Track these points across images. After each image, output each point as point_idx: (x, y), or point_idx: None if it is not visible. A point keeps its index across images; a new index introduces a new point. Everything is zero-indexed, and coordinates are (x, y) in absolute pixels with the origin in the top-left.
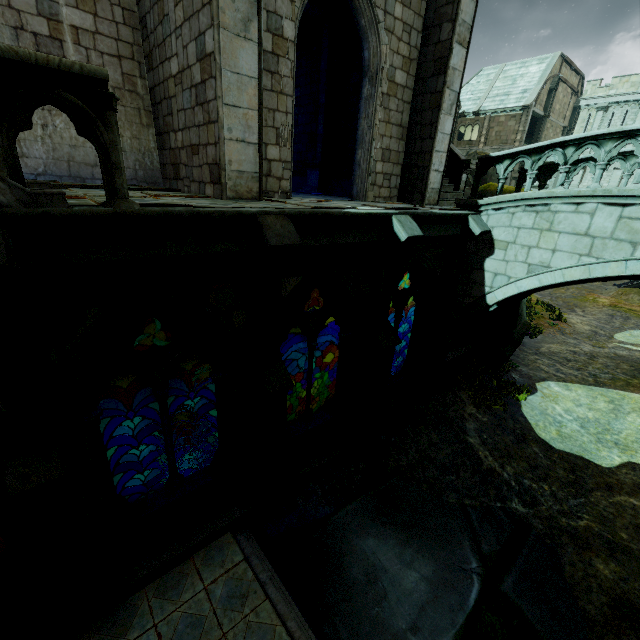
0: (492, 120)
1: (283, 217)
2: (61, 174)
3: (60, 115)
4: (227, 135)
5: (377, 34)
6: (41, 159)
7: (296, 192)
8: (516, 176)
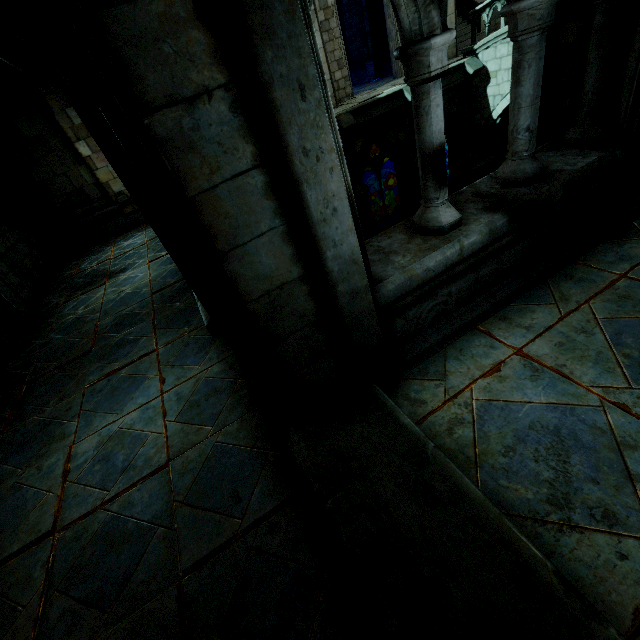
0: None
1: (347, 114)
2: None
3: None
4: None
5: None
6: None
7: (361, 84)
8: None
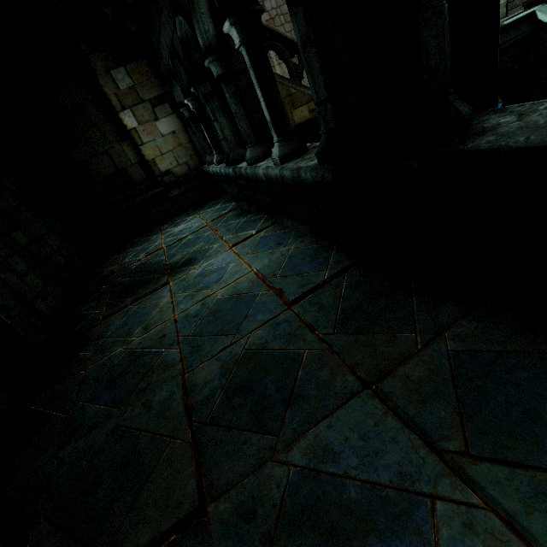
0: None
1: None
2: None
3: None
4: None
5: None
6: None
7: None
8: None
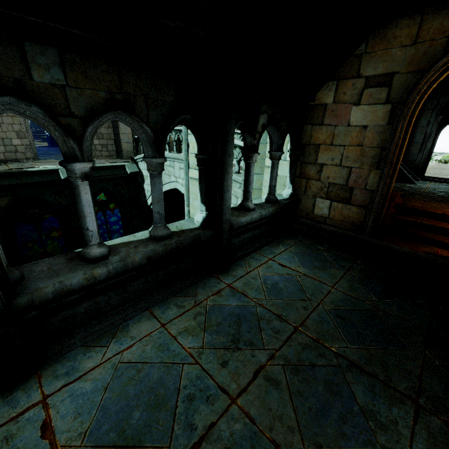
0: None
1: None
2: None
3: None
4: None
5: None
6: None
7: None
8: None
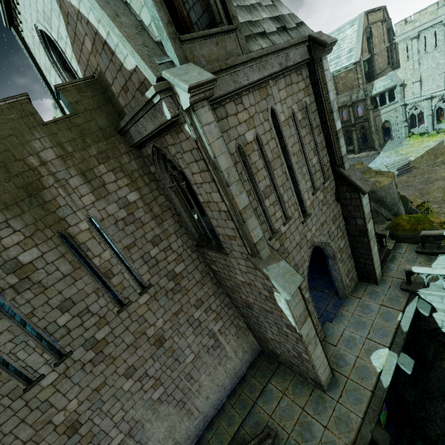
0: (335, 78)
1: (377, 426)
2: (235, 381)
3: (227, 362)
4: (320, 375)
5: (329, 246)
6: (229, 383)
7: None
8: (371, 108)
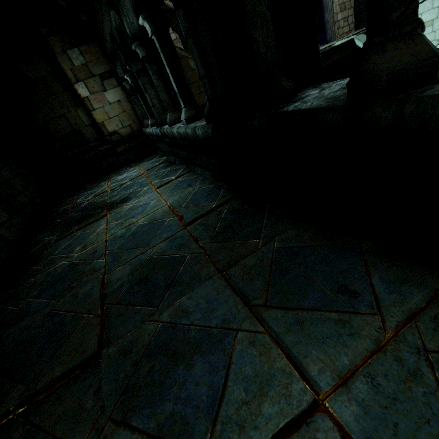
0: None
1: None
2: None
3: None
4: None
5: None
6: None
7: None
8: None
